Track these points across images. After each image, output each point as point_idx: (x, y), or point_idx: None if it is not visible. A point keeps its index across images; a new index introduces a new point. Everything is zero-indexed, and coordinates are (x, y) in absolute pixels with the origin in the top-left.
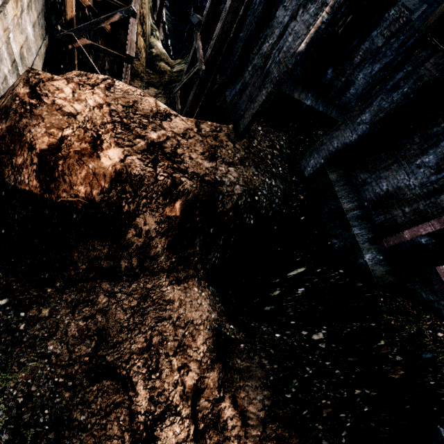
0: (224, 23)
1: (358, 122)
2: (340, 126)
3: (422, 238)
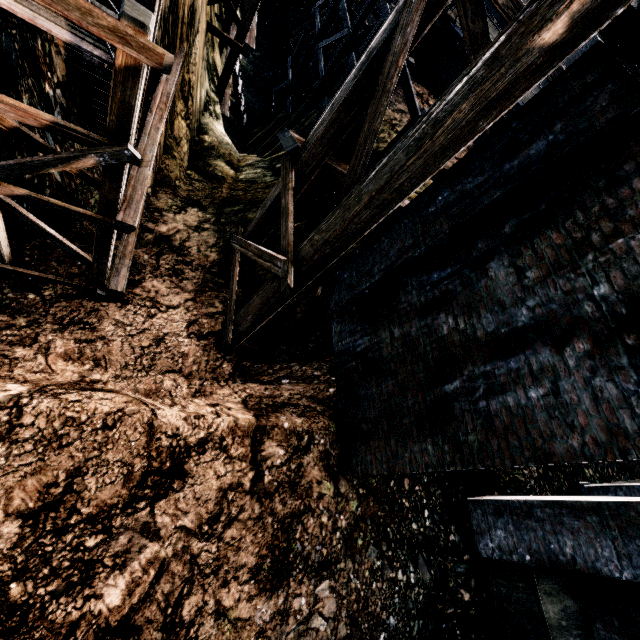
0: (351, 220)
1: None
2: (585, 512)
3: None
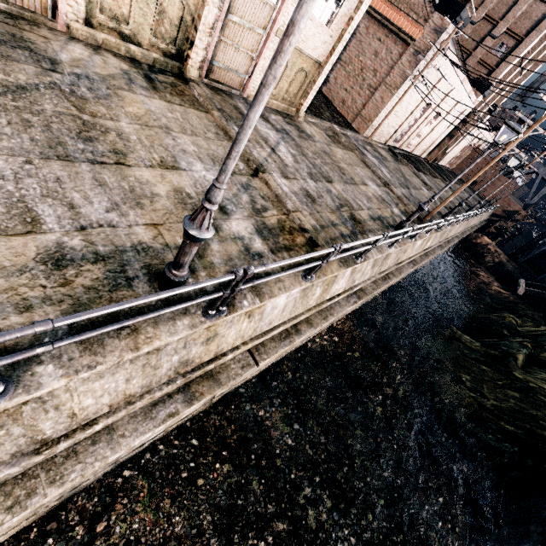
0: (526, 246)
1: None
2: None
3: None
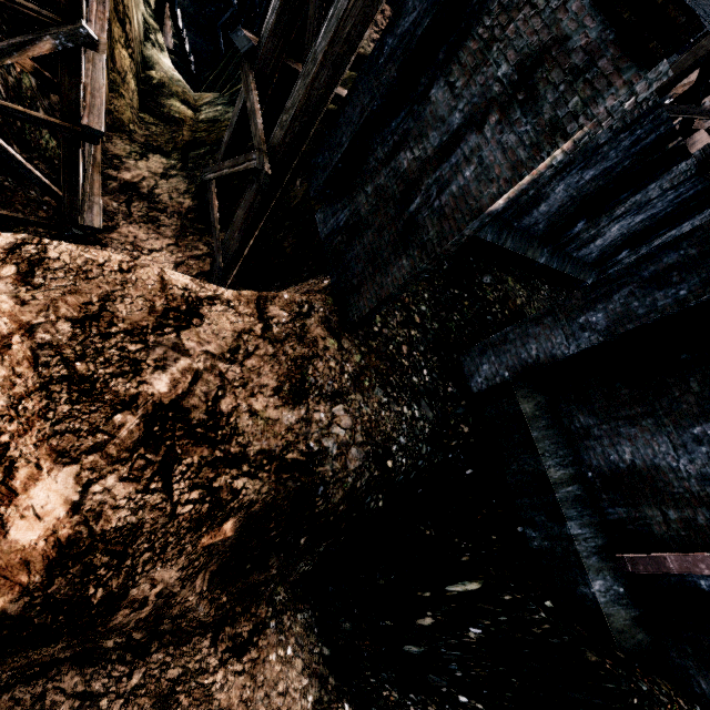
0: (312, 85)
1: (581, 323)
2: (543, 318)
3: (701, 578)
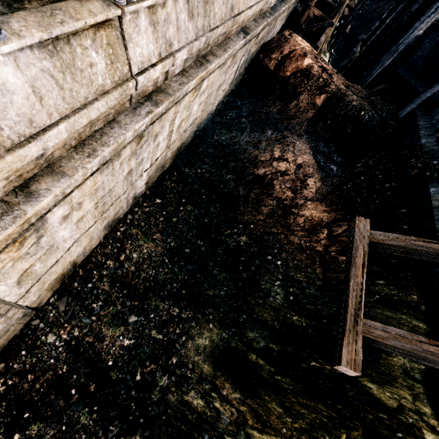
0: (380, 31)
1: None
2: (434, 86)
3: None
